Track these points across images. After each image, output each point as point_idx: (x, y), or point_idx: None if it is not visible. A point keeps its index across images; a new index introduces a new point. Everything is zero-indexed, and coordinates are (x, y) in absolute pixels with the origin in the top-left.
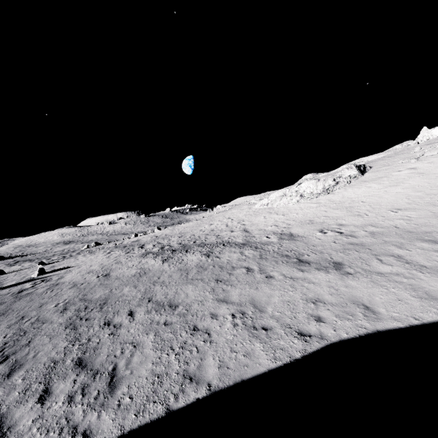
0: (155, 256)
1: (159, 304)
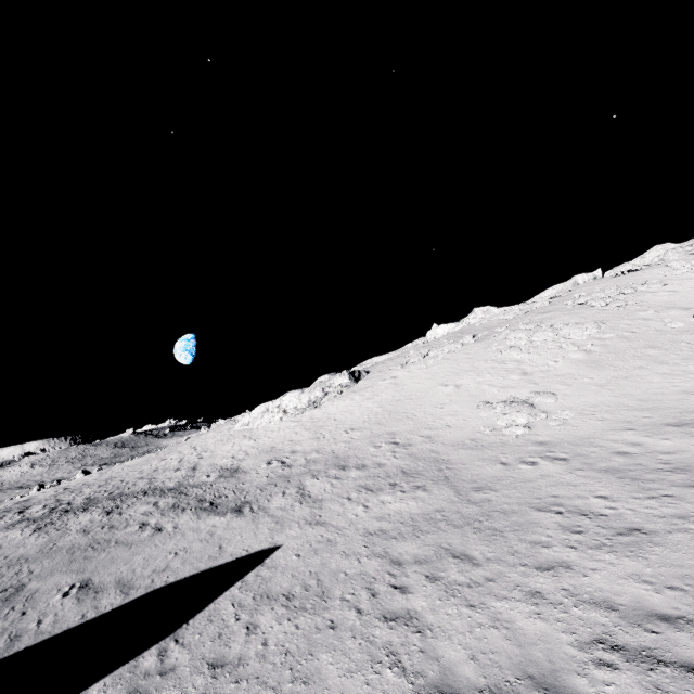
0: (29, 524)
1: None
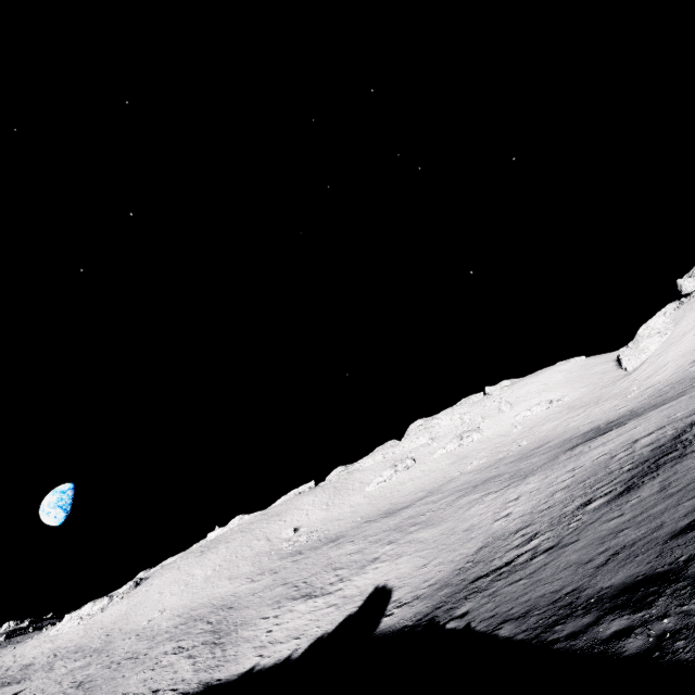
0: None
1: None
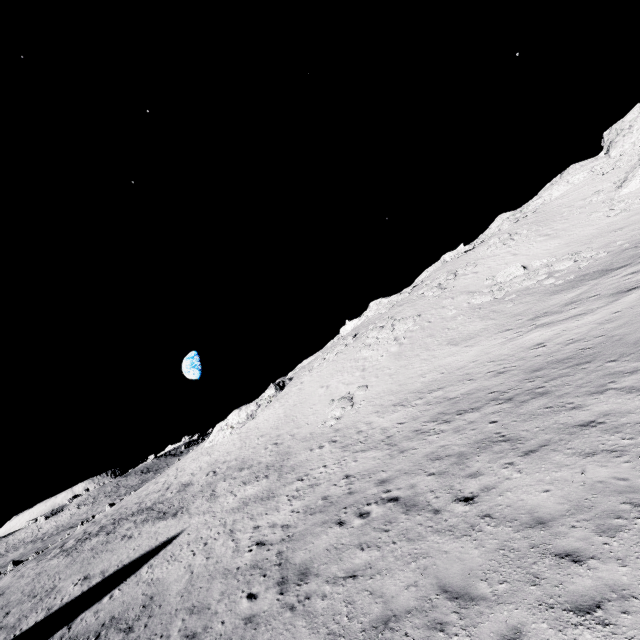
0: (63, 553)
1: (35, 595)
